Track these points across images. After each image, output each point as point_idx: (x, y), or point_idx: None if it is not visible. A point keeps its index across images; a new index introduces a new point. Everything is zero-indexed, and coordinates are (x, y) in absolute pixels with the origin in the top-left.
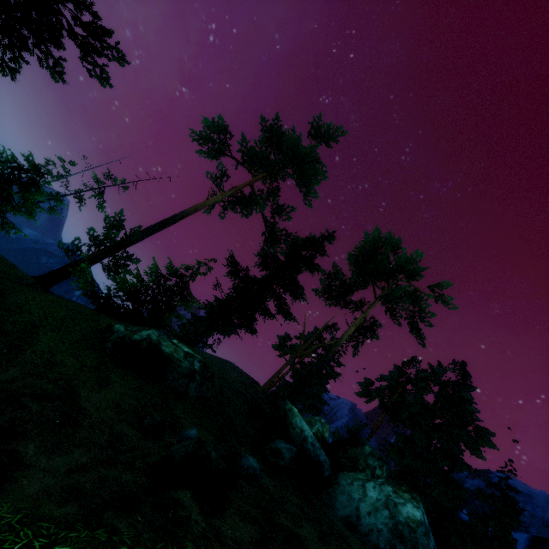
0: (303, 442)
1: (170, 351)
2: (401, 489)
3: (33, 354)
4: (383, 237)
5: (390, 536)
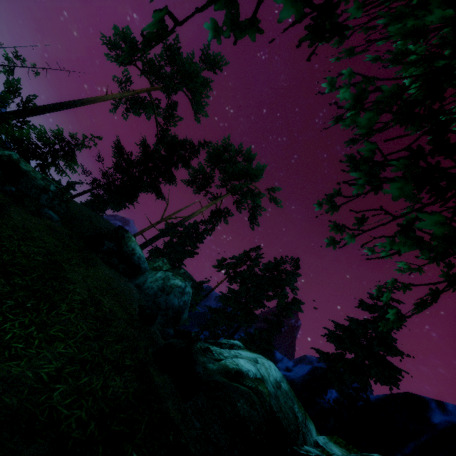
0: (131, 255)
1: (27, 169)
2: (180, 276)
3: None
4: (242, 150)
5: (157, 290)
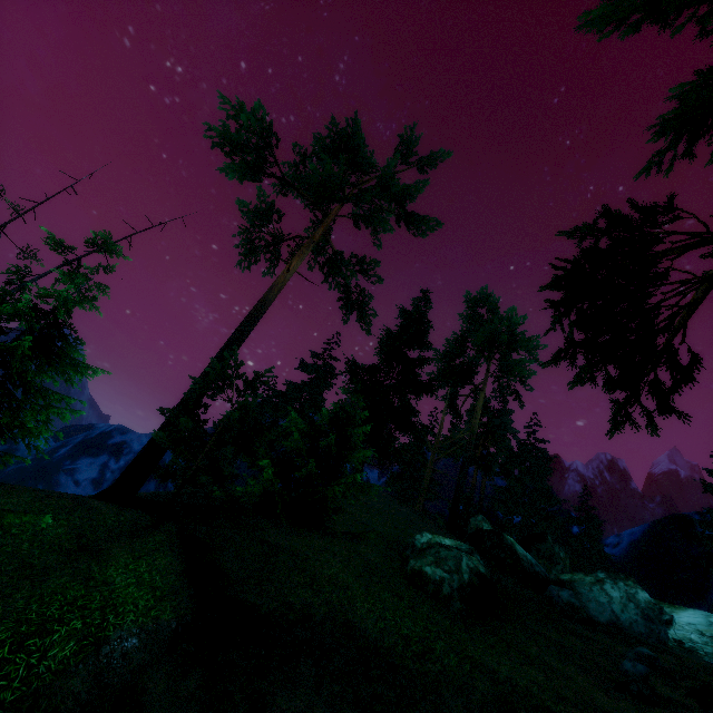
0: (533, 568)
1: (482, 568)
2: (624, 578)
3: (560, 707)
4: (484, 297)
5: (644, 622)
